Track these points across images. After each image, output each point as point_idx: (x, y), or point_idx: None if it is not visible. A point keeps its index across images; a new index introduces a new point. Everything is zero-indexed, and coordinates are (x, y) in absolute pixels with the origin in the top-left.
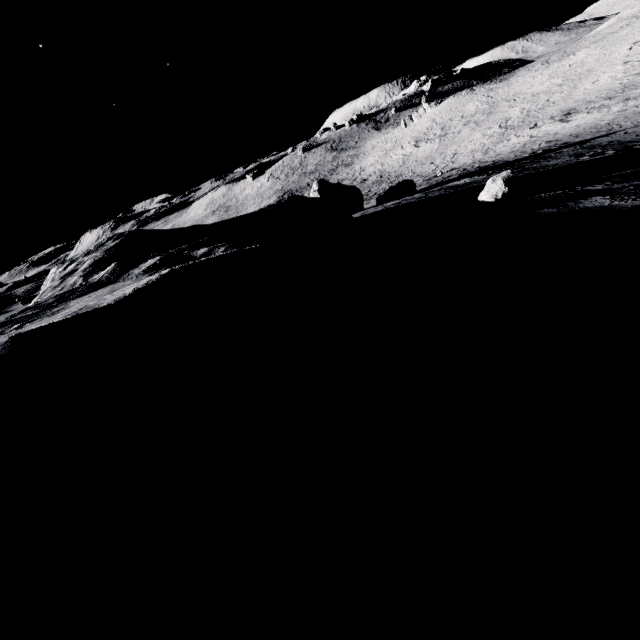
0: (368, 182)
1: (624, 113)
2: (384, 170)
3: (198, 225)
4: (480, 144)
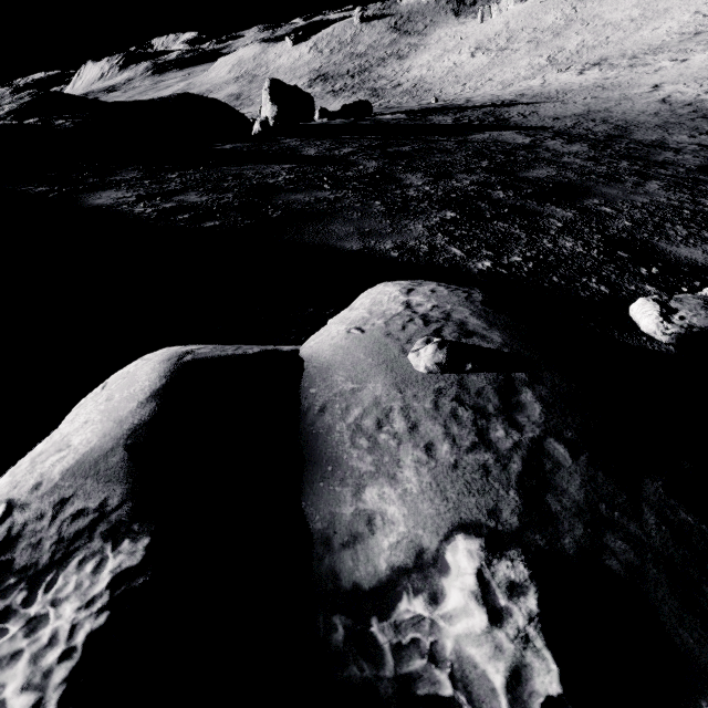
0: (399, 89)
1: (598, 82)
2: (424, 78)
3: (97, 101)
4: (516, 75)
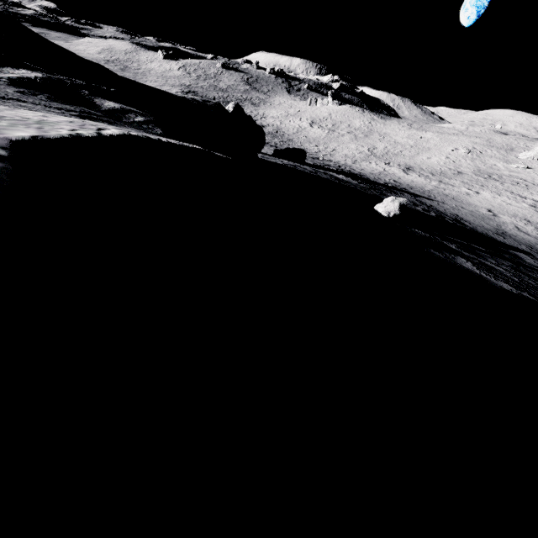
0: (265, 130)
1: (438, 189)
2: (281, 128)
3: (104, 67)
4: (352, 153)
